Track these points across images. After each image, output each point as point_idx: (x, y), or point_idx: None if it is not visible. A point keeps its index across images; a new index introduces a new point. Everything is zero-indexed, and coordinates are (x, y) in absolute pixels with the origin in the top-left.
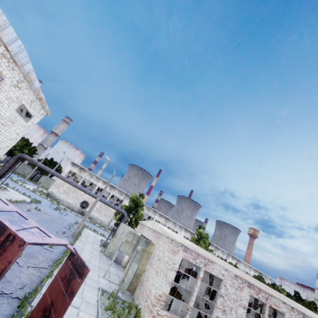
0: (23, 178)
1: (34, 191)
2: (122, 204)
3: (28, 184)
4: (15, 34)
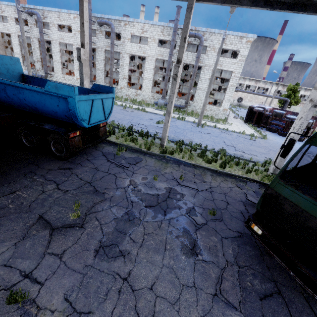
0: None
1: None
2: (268, 91)
3: None
4: None
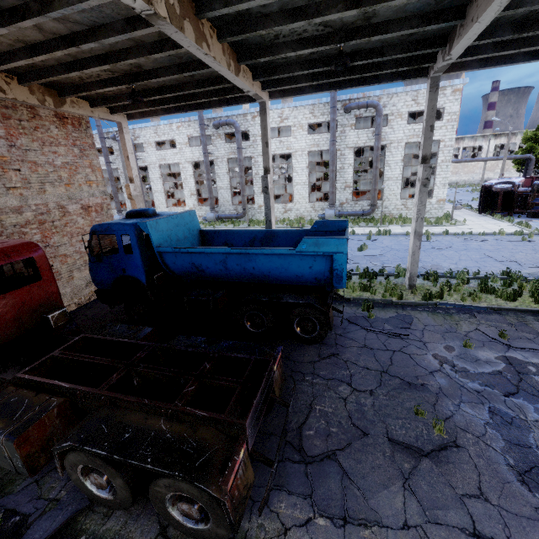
0: None
1: None
2: (483, 151)
3: None
4: None
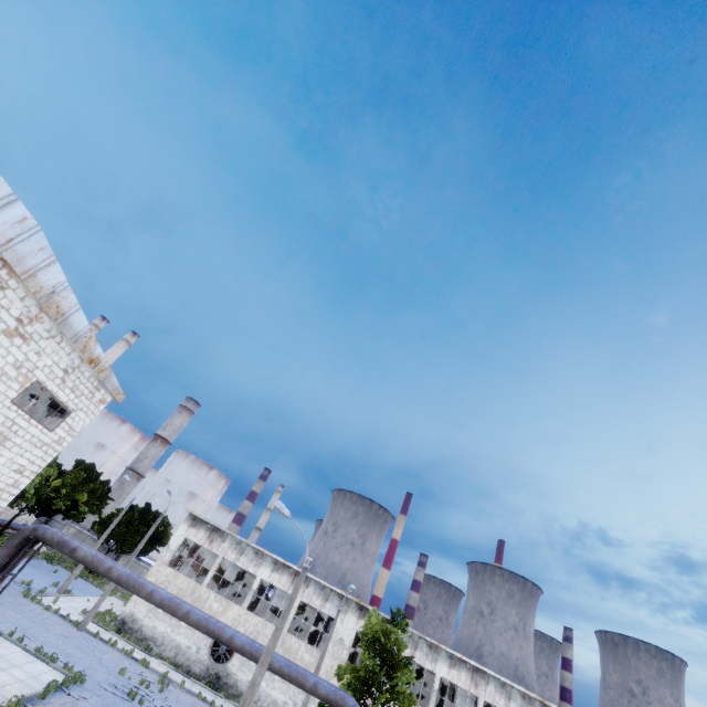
0: (71, 571)
1: (80, 624)
2: (333, 634)
3: (75, 594)
4: (7, 187)
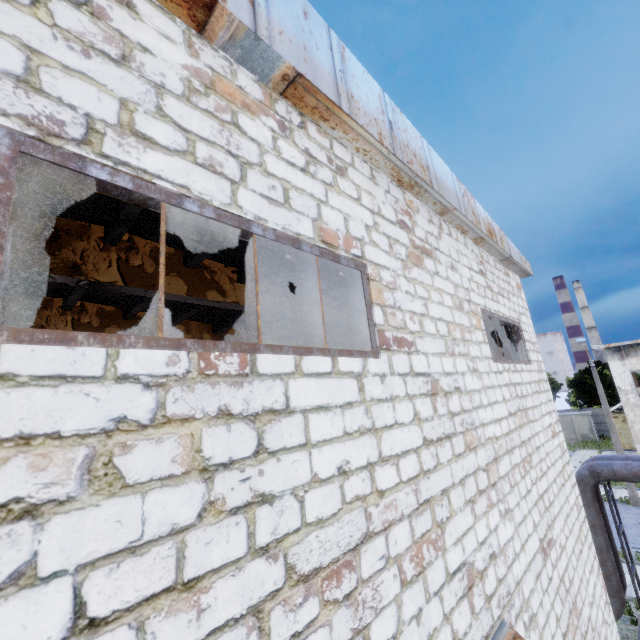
0: None
1: (630, 501)
2: None
3: None
4: None
